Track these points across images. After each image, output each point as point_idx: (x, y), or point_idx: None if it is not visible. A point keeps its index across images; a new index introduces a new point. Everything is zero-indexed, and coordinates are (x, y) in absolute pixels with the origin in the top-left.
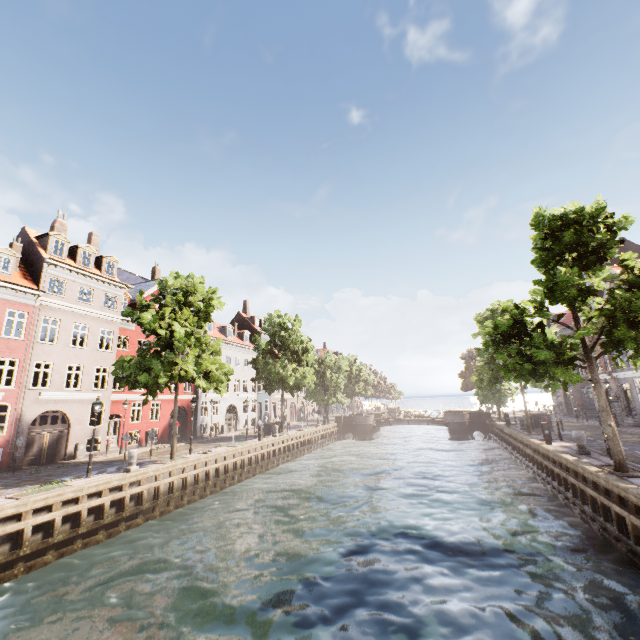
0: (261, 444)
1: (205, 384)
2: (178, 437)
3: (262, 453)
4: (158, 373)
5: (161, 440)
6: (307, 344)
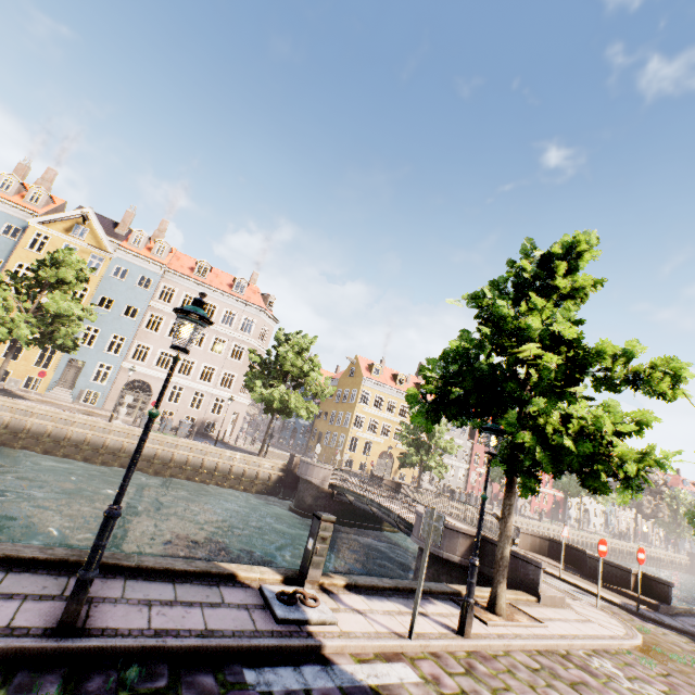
0: (622, 543)
1: (602, 501)
2: (553, 518)
3: (622, 549)
4: (579, 489)
5: (546, 516)
6: (661, 484)
